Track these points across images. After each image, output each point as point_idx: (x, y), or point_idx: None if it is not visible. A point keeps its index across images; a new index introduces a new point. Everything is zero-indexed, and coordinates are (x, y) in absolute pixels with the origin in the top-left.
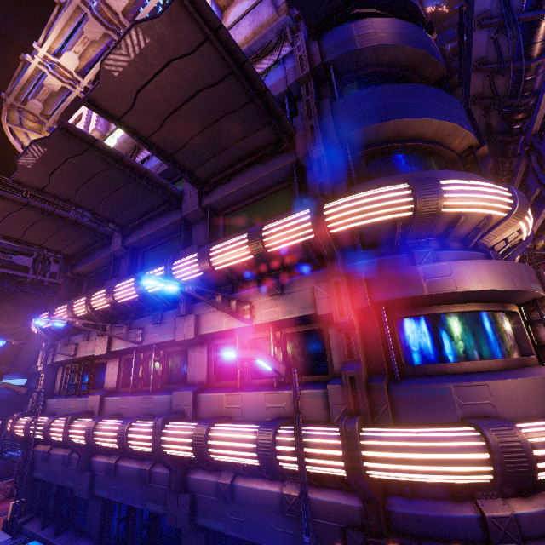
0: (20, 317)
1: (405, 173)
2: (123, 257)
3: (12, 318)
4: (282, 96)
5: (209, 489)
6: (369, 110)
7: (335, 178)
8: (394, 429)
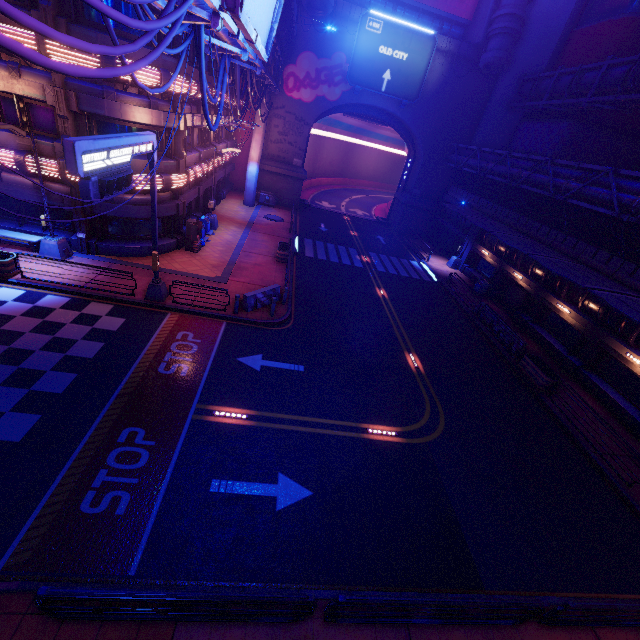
0: None
1: (106, 35)
2: None
3: None
4: None
5: None
6: None
7: None
8: None
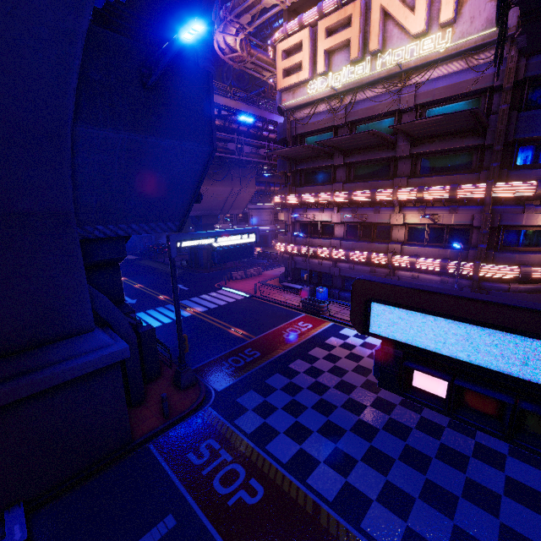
0: (226, 182)
1: (540, 169)
2: (338, 167)
3: (223, 183)
4: (485, 88)
5: (406, 276)
6: (537, 126)
7: (502, 159)
8: (492, 265)
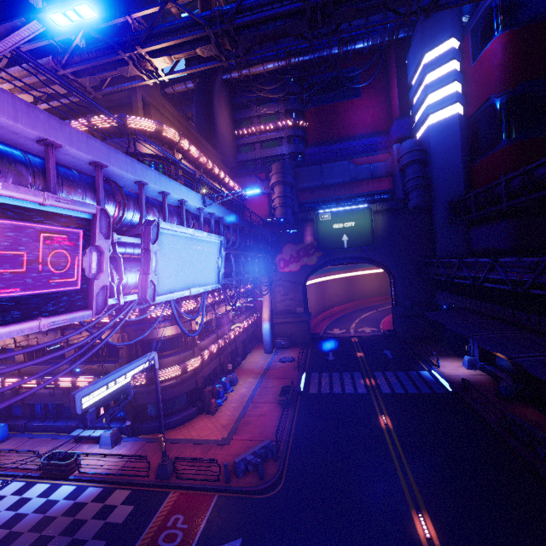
0: None
1: None
2: None
3: None
4: None
5: None
6: None
7: None
8: None
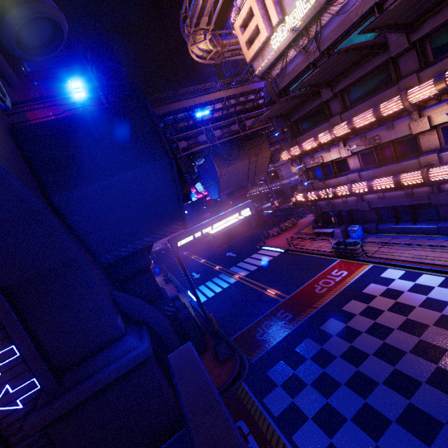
0: (243, 157)
1: None
2: (330, 100)
3: (240, 159)
4: None
5: None
6: None
7: None
8: None
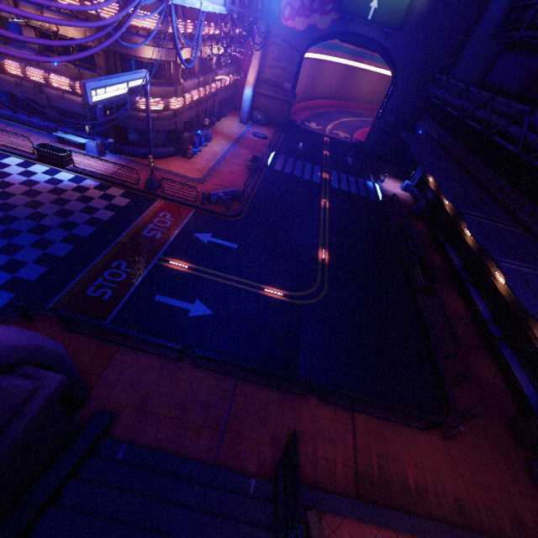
0: None
1: None
2: None
3: None
4: None
5: (54, 95)
6: None
7: None
8: None
